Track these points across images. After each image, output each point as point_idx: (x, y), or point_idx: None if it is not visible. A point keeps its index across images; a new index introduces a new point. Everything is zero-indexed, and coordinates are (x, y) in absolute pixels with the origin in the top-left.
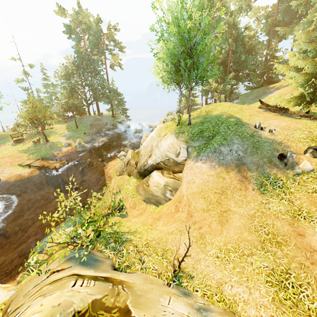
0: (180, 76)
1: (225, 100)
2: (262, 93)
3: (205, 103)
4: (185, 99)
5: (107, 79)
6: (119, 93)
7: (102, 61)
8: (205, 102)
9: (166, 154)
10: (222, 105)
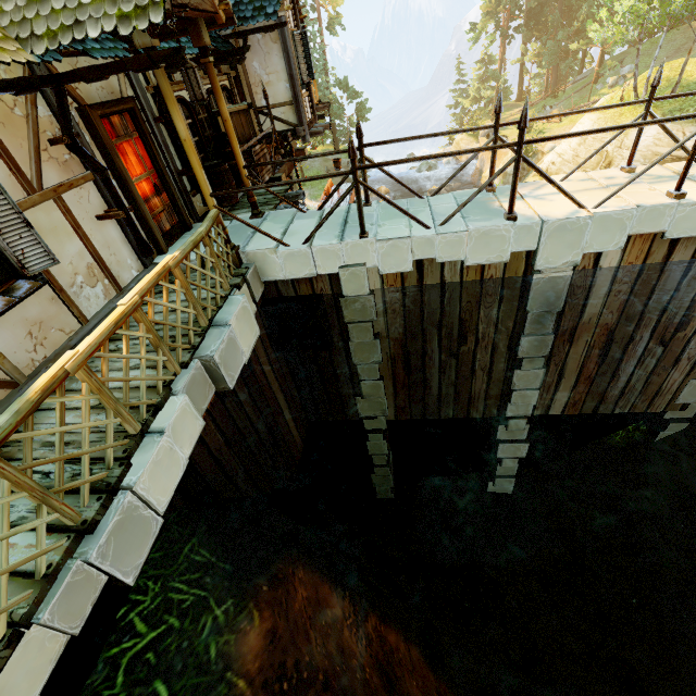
0: (688, 4)
1: (598, 71)
2: (687, 42)
3: (519, 92)
4: (476, 88)
5: (324, 59)
6: (355, 92)
7: (306, 12)
8: (519, 88)
9: (655, 152)
10: (688, 63)
